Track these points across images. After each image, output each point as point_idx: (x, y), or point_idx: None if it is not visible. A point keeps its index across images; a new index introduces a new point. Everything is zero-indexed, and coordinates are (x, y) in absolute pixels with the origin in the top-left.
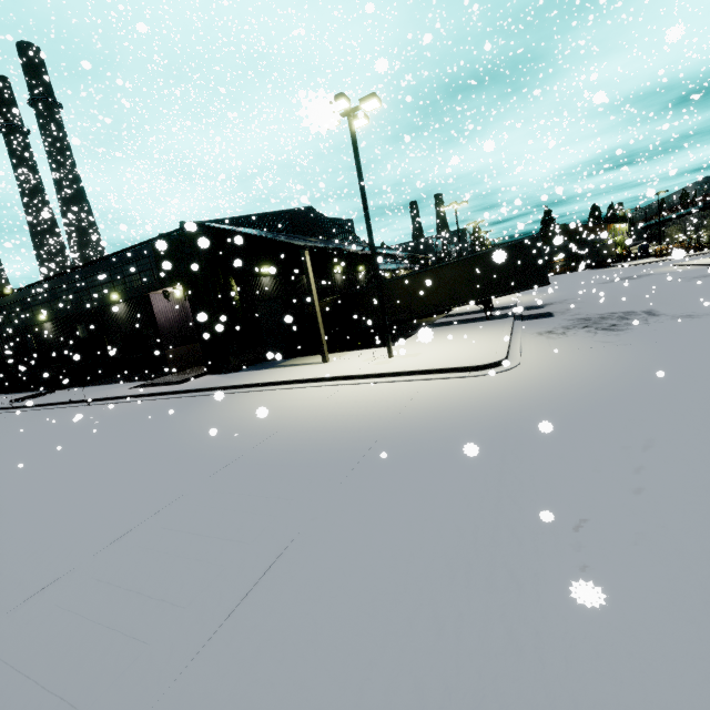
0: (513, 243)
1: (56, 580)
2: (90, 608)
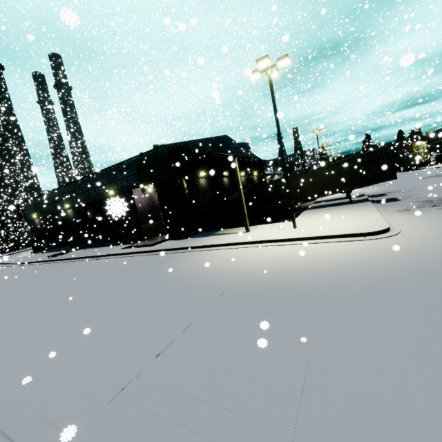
0: (369, 151)
1: (128, 384)
2: (167, 411)
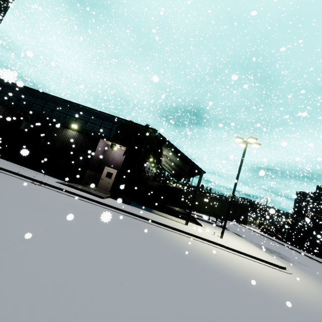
0: (241, 204)
1: None
2: None
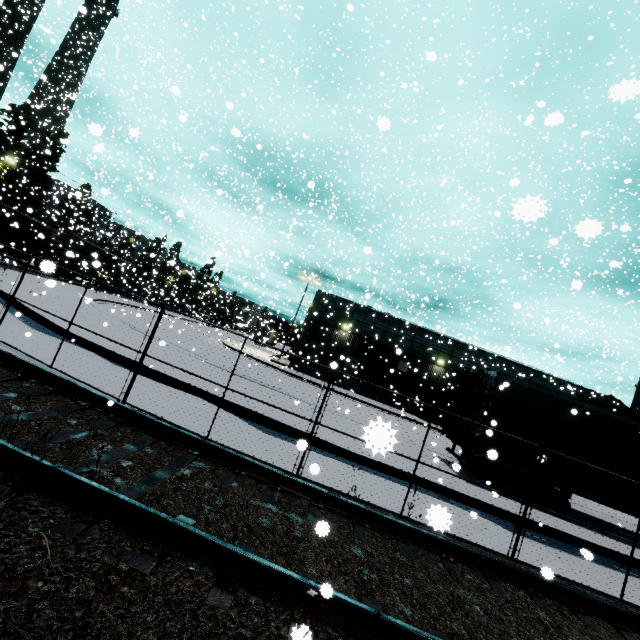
0: None
1: None
2: None
